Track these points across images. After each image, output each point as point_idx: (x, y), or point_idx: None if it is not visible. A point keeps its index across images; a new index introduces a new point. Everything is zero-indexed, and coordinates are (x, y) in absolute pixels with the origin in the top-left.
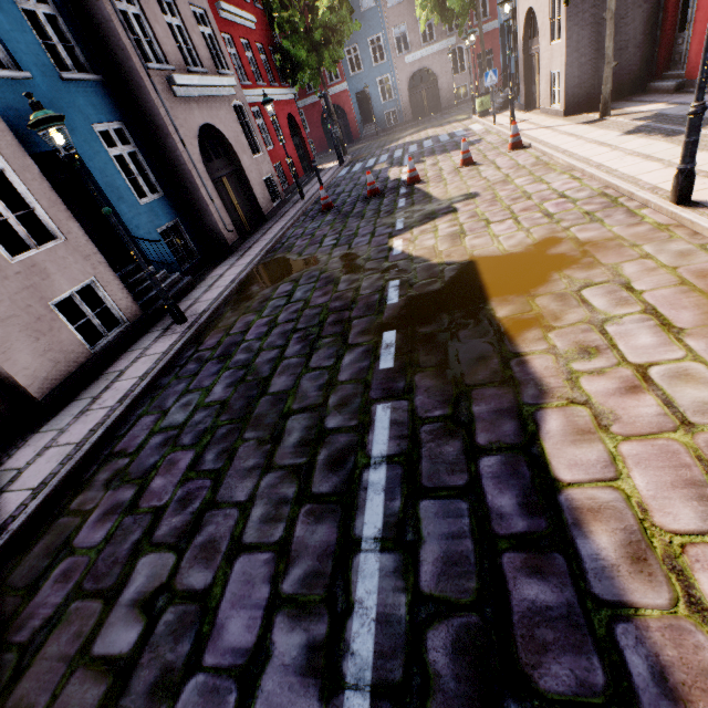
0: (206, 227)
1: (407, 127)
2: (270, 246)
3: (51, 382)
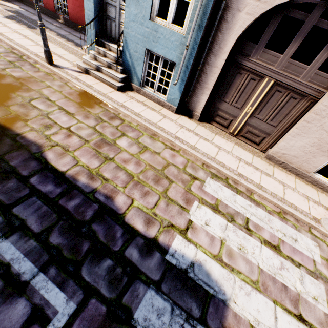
0: None
1: None
2: None
3: None
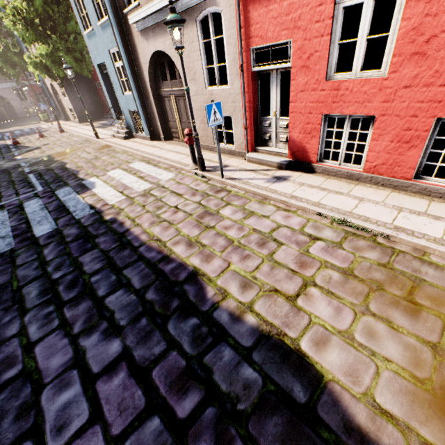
0: None
1: None
2: None
3: None
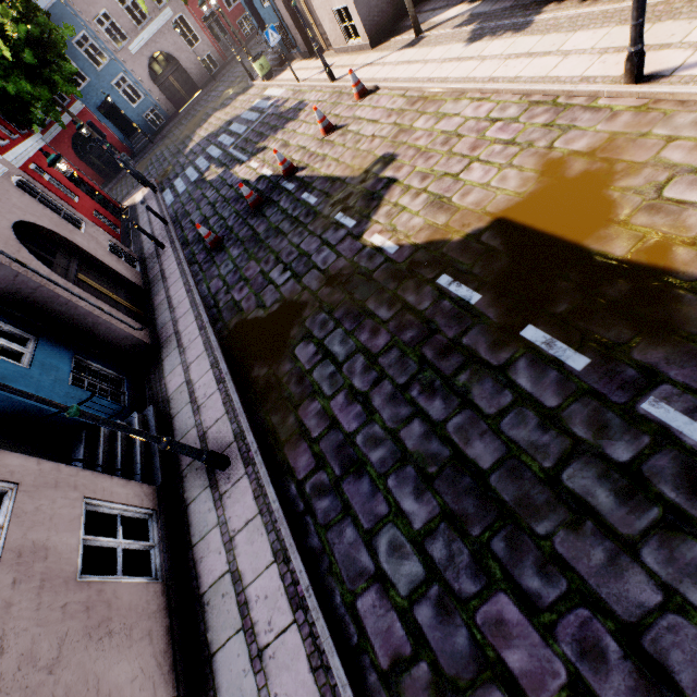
0: (110, 342)
1: (180, 121)
2: (206, 317)
3: (164, 661)
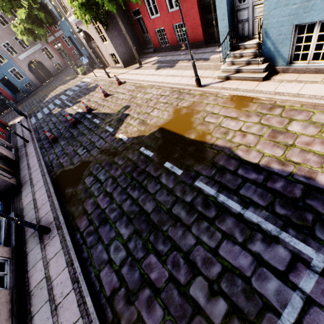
0: None
1: (43, 88)
2: (46, 170)
3: (6, 323)
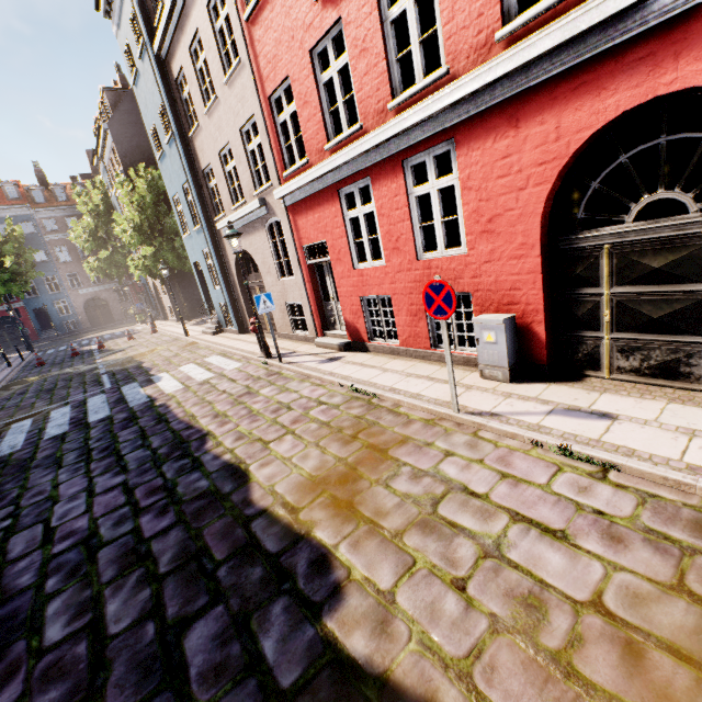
0: None
1: (88, 331)
2: (7, 379)
3: None
